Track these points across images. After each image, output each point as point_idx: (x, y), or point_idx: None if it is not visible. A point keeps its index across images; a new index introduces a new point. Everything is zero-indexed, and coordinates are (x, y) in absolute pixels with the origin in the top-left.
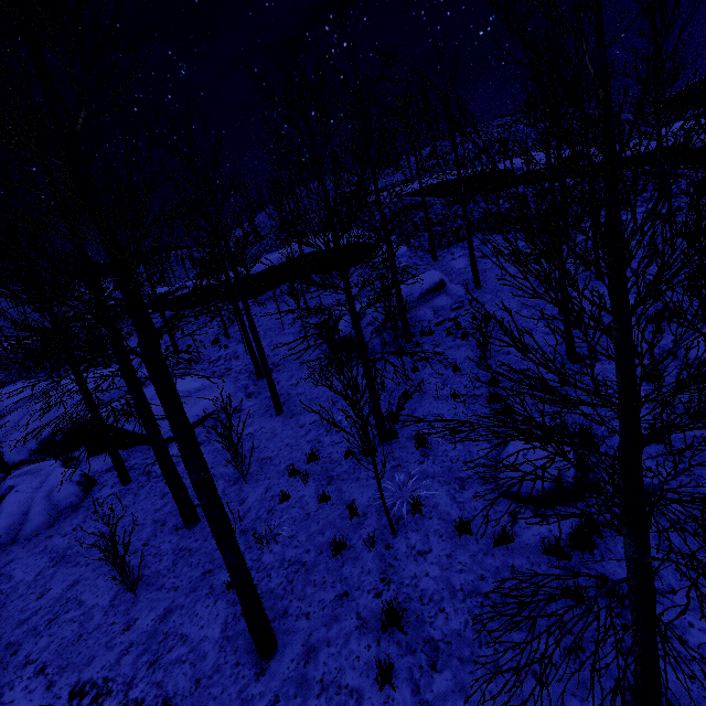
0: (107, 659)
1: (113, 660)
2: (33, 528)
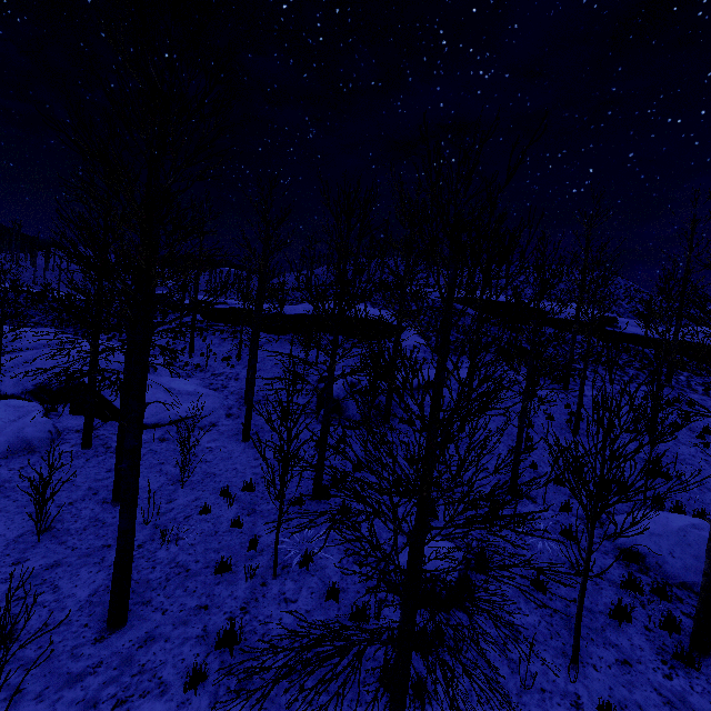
0: None
1: None
2: None
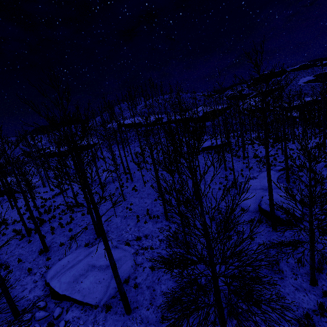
0: None
1: None
2: None
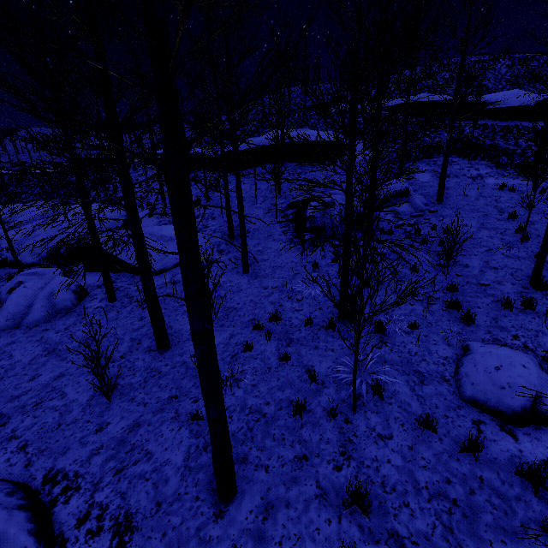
0: (79, 454)
1: (84, 456)
2: (34, 320)
